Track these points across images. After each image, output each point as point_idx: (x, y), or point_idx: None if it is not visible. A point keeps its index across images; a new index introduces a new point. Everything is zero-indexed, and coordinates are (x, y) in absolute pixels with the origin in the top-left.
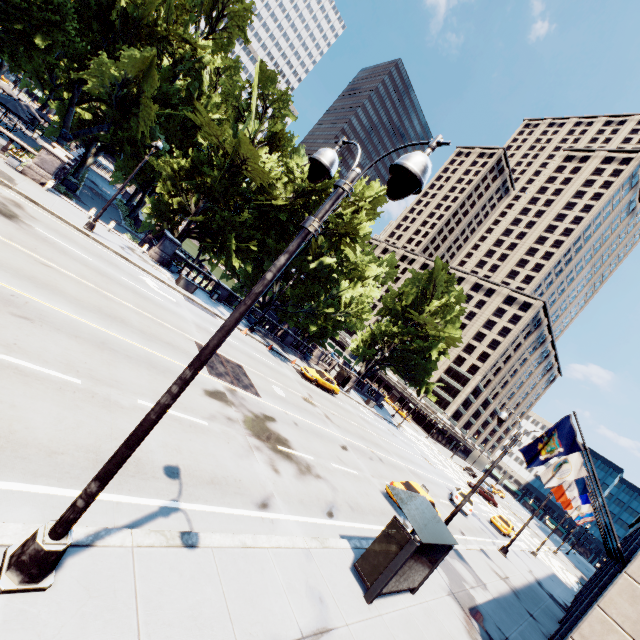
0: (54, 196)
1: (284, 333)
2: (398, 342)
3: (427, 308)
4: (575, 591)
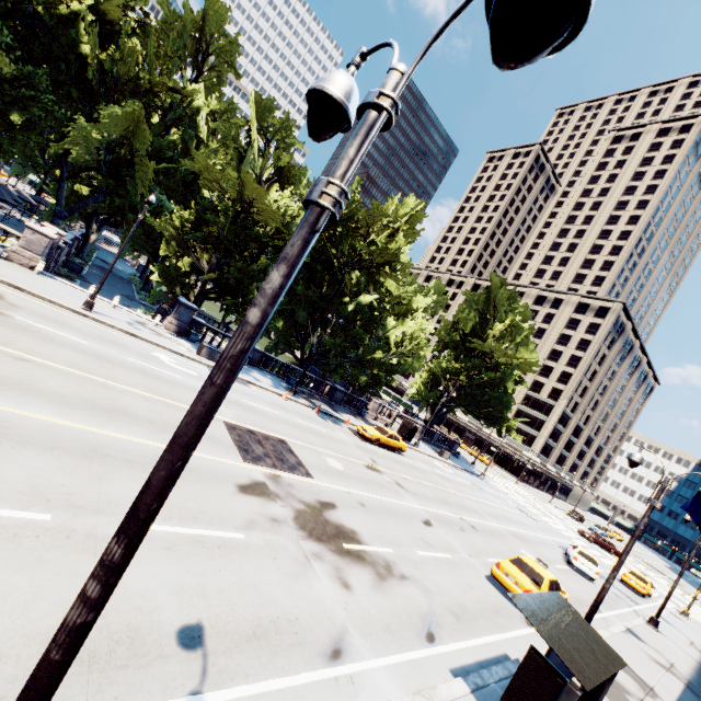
0: (47, 279)
1: (331, 389)
2: (464, 378)
3: (490, 333)
4: None
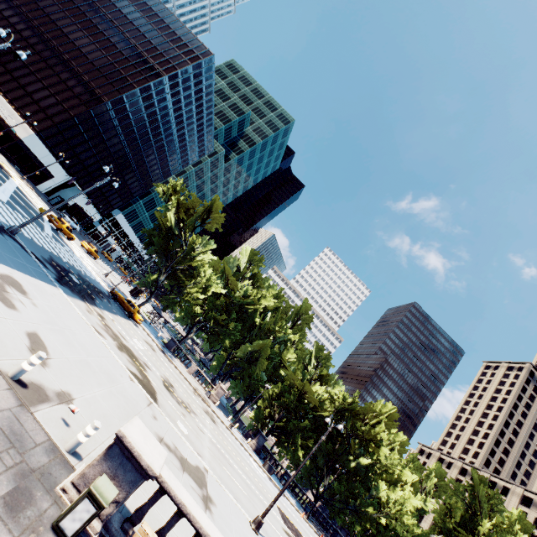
0: (217, 408)
1: (334, 531)
2: None
3: (480, 529)
4: None
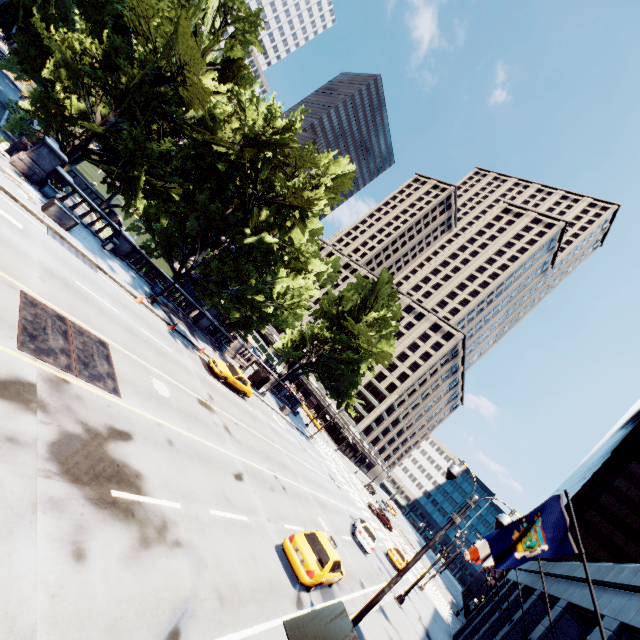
0: None
1: (199, 314)
2: (328, 348)
3: (364, 318)
4: (451, 626)
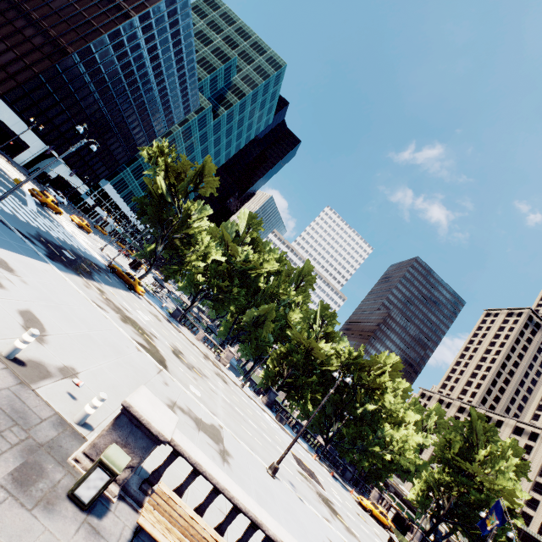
0: (228, 370)
1: (343, 468)
2: (455, 493)
3: (476, 457)
4: None
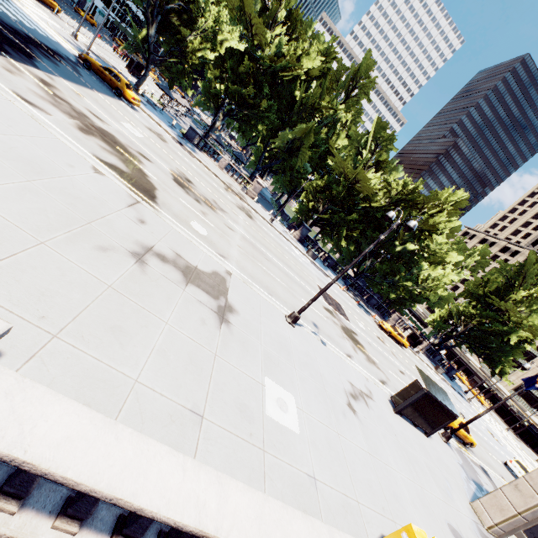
0: (256, 204)
1: (369, 296)
2: (475, 322)
3: (513, 297)
4: None
